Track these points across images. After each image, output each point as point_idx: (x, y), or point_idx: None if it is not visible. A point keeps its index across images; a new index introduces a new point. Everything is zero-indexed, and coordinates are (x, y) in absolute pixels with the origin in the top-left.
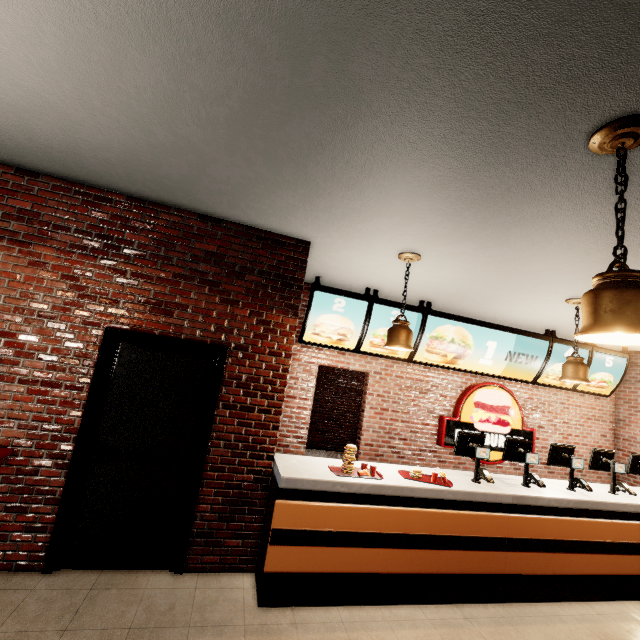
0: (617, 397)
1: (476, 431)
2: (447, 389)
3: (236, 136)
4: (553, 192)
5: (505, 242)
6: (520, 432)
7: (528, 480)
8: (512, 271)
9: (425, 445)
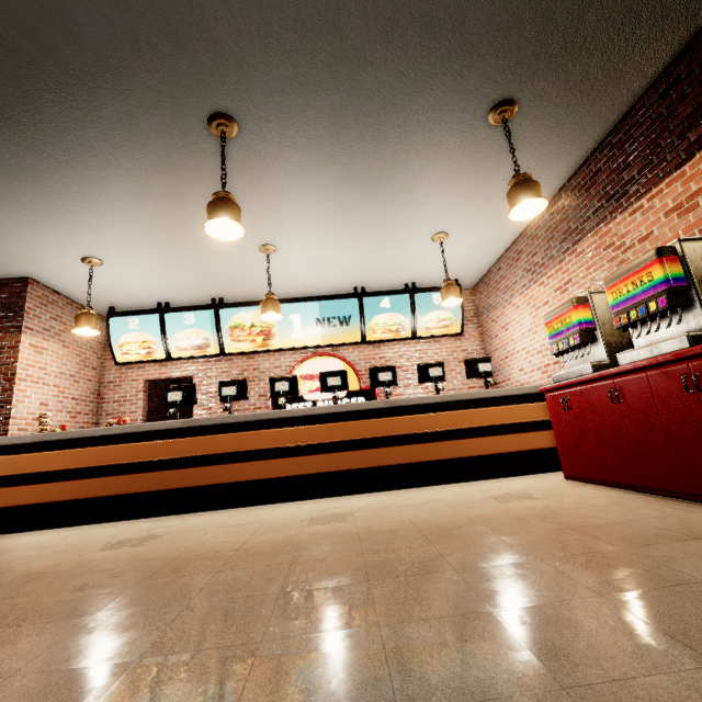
0: (482, 333)
1: (307, 402)
2: (276, 371)
3: None
4: (4, 181)
5: (91, 224)
6: (359, 392)
7: (229, 411)
8: (163, 244)
9: None
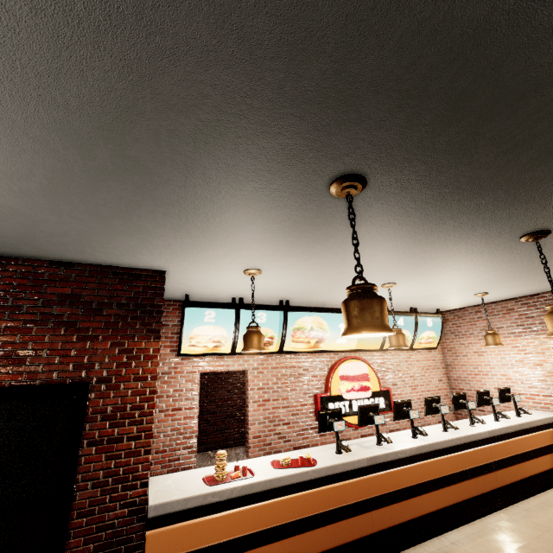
0: (443, 347)
1: (345, 401)
2: (316, 370)
3: (55, 202)
4: (328, 221)
5: (316, 254)
6: (379, 393)
7: (380, 439)
8: (333, 272)
9: (306, 424)
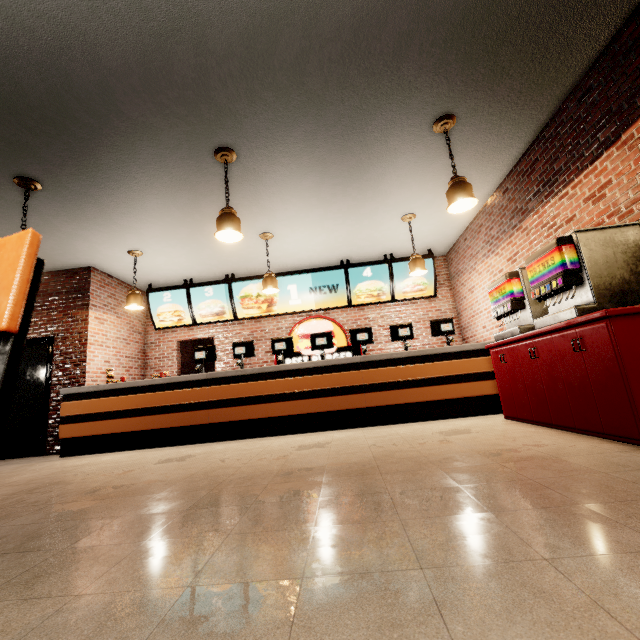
0: (453, 294)
1: (304, 357)
2: (279, 332)
3: None
4: (76, 204)
5: (134, 227)
6: (346, 348)
7: (241, 365)
8: (186, 237)
9: None
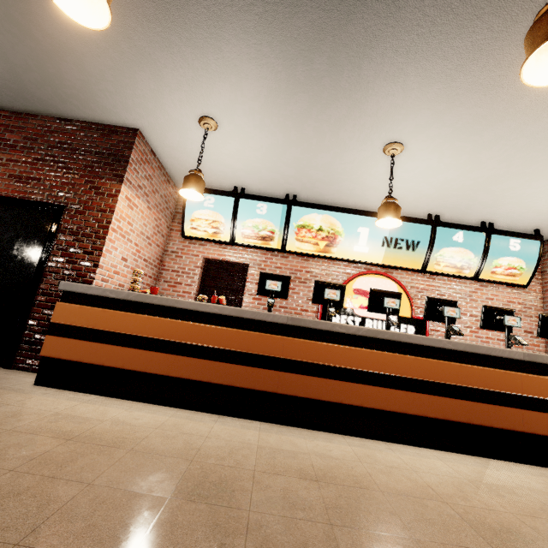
0: (544, 290)
1: (356, 317)
2: (328, 279)
3: None
4: None
5: (239, 70)
6: (409, 320)
7: (328, 316)
8: (293, 117)
9: None
